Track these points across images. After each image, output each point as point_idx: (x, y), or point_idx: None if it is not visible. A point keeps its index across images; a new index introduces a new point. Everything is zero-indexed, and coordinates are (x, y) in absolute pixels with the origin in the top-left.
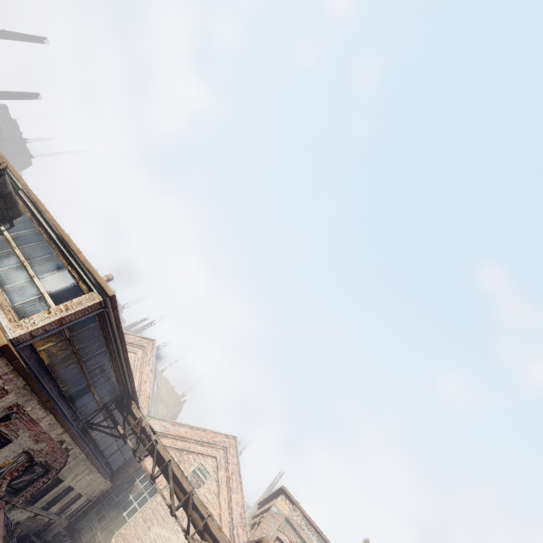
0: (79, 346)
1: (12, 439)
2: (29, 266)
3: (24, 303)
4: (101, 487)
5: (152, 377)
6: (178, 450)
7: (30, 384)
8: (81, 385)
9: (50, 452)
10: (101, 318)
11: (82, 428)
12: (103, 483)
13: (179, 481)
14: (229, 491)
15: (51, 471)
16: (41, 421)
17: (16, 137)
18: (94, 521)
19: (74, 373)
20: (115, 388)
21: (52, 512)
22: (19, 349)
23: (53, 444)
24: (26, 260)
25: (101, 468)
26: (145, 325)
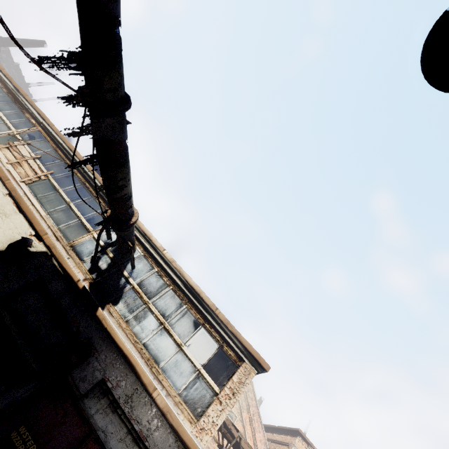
0: None
1: None
2: (171, 330)
3: (187, 387)
4: None
5: None
6: None
7: None
8: None
9: None
10: None
11: None
12: None
13: None
14: (253, 430)
15: None
16: None
17: (19, 82)
18: None
19: None
20: None
21: None
22: None
23: None
24: (164, 318)
25: None
26: None
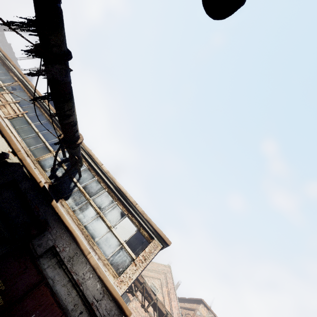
0: None
1: None
2: (104, 217)
3: (113, 254)
4: None
5: None
6: None
7: None
8: None
9: None
10: None
11: None
12: None
13: None
14: (170, 300)
15: None
16: None
17: (11, 56)
18: None
19: None
20: None
21: None
22: None
23: None
24: (100, 210)
25: None
26: None
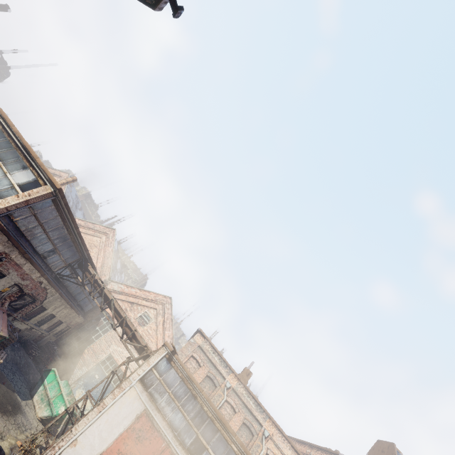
0: (43, 221)
1: (6, 274)
2: (3, 165)
3: (1, 189)
4: (76, 320)
5: (112, 255)
6: (130, 303)
7: (11, 240)
8: (49, 248)
9: (34, 288)
10: (55, 203)
11: (55, 277)
12: (77, 317)
13: (118, 311)
14: (164, 329)
15: (37, 301)
16: (23, 266)
17: None
18: (73, 339)
19: (42, 239)
20: (76, 253)
21: (43, 329)
22: (0, 217)
23: (35, 283)
24: (1, 161)
25: (73, 306)
26: (116, 221)
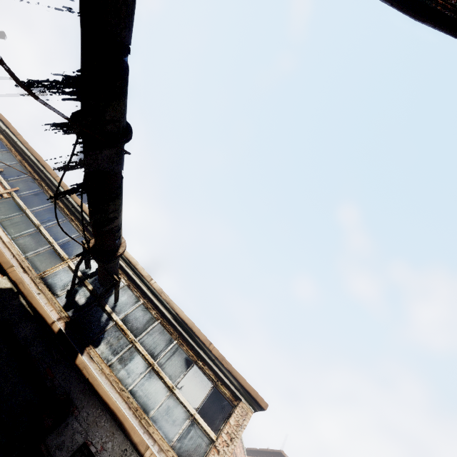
0: None
1: None
2: (161, 371)
3: (181, 437)
4: None
5: None
6: None
7: None
8: None
9: None
10: None
11: None
12: None
13: None
14: None
15: None
16: None
17: None
18: None
19: None
20: None
21: None
22: None
23: None
24: (153, 359)
25: None
26: None
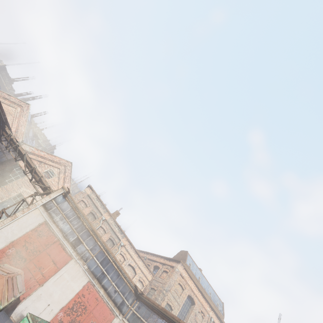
0: None
1: None
2: None
3: None
4: None
5: (26, 124)
6: (39, 162)
7: None
8: None
9: None
10: None
11: None
12: None
13: (29, 163)
14: (64, 182)
15: None
16: None
17: None
18: None
19: None
20: None
21: None
22: None
23: None
24: None
25: None
26: (30, 97)
